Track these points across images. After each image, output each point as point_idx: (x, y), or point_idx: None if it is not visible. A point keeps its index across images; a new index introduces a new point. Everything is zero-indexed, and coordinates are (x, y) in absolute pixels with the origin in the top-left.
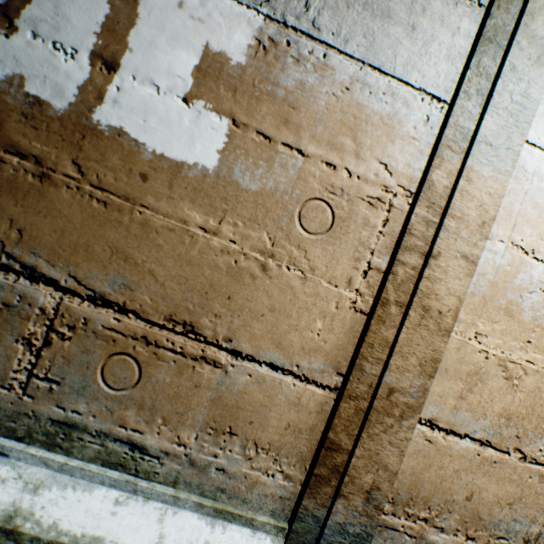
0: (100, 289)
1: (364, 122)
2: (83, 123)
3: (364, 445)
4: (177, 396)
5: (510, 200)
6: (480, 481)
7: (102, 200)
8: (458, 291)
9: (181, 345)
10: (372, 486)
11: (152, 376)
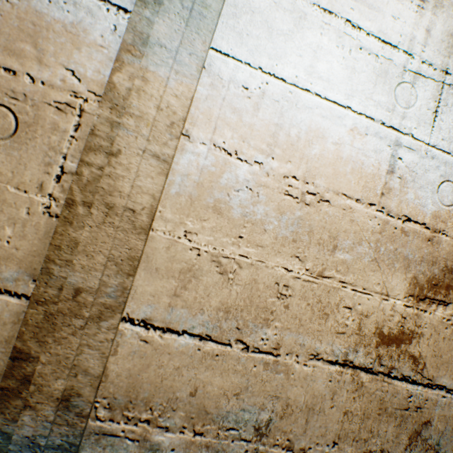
0: None
1: (45, 30)
2: None
3: (51, 351)
4: None
5: (209, 105)
6: (204, 376)
7: None
8: (152, 189)
9: None
10: (73, 393)
11: None
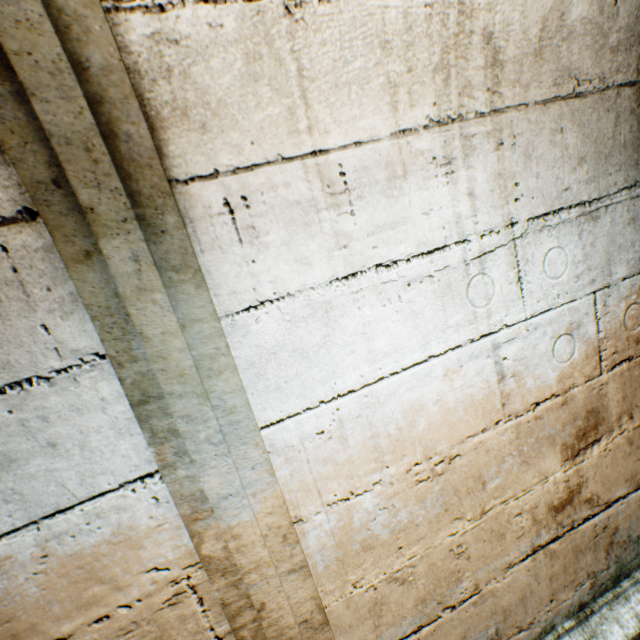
0: None
1: (95, 561)
2: None
3: None
4: None
5: (298, 478)
6: None
7: None
8: (308, 594)
9: None
10: None
11: None
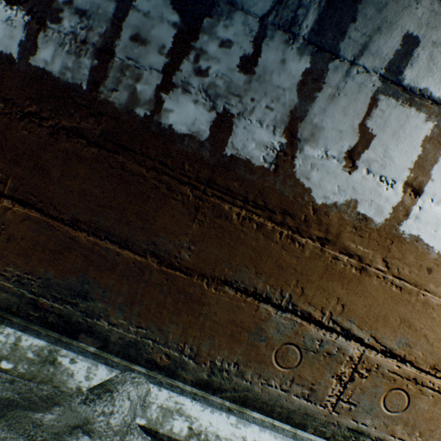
0: (389, 345)
1: None
2: (392, 232)
3: None
4: (430, 418)
5: None
6: None
7: (398, 285)
8: None
9: (437, 385)
10: None
11: (415, 404)
